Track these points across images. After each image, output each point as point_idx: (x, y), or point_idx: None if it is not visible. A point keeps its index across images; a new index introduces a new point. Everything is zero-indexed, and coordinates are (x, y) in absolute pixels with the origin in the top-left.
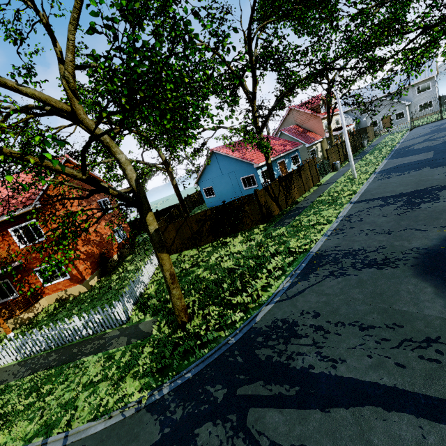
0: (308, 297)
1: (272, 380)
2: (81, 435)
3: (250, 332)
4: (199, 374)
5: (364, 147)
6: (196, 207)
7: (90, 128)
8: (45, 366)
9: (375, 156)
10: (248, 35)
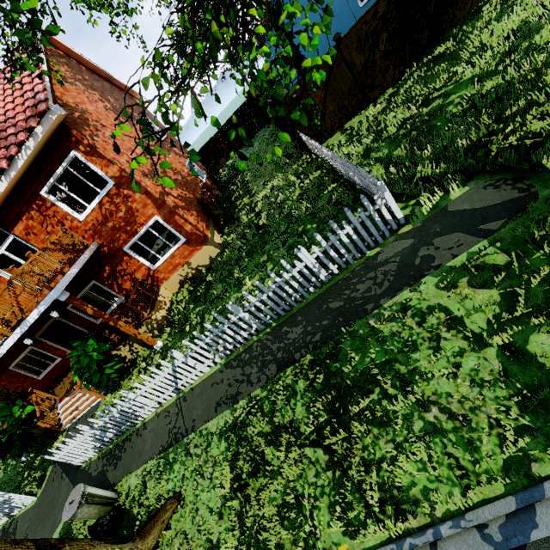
0: None
1: None
2: None
3: None
4: None
5: None
6: None
7: None
8: (299, 347)
9: None
10: None
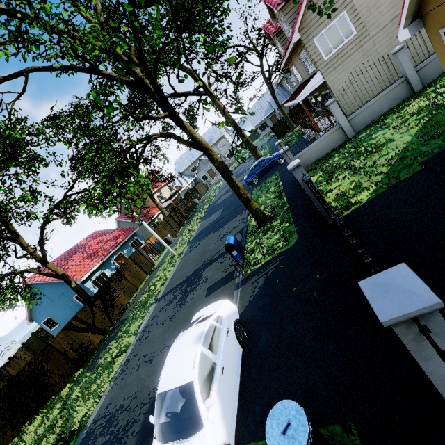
0: None
1: None
2: None
3: None
4: None
5: (197, 204)
6: None
7: None
8: None
9: (197, 217)
10: None
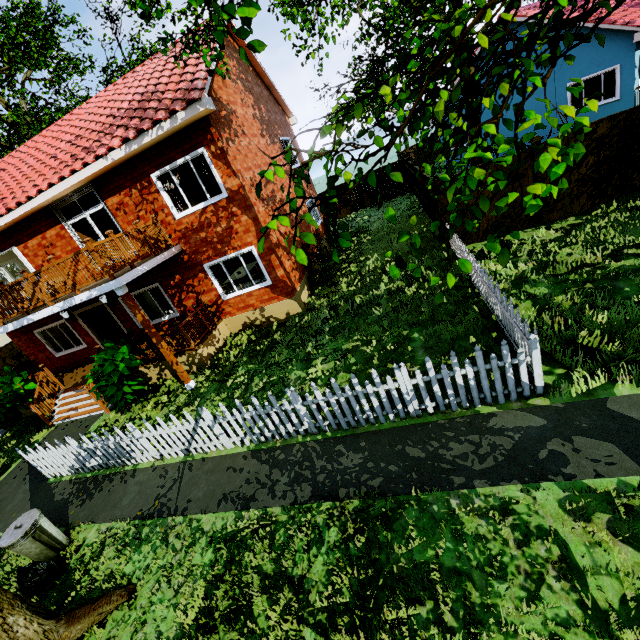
0: None
1: None
2: None
3: None
4: None
5: None
6: None
7: None
8: (348, 482)
9: None
10: None
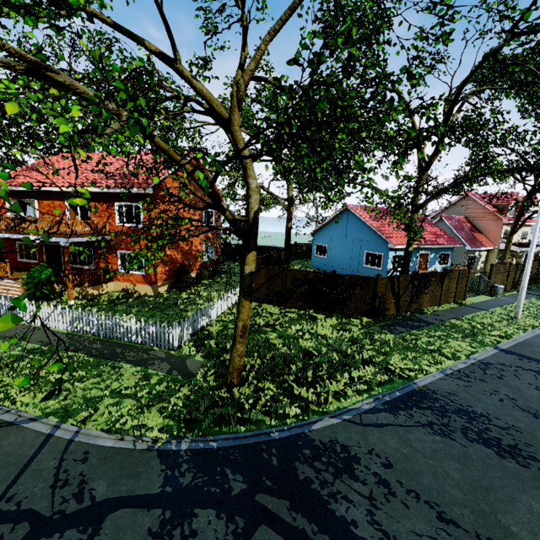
0: (386, 437)
1: (300, 509)
2: (90, 439)
3: (299, 437)
4: (225, 450)
5: None
6: (299, 260)
7: (237, 142)
8: (87, 350)
9: None
10: (455, 96)
